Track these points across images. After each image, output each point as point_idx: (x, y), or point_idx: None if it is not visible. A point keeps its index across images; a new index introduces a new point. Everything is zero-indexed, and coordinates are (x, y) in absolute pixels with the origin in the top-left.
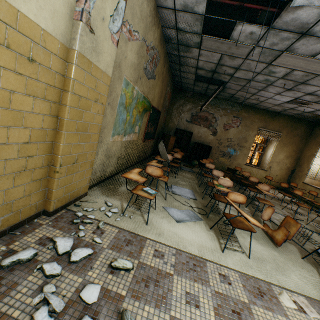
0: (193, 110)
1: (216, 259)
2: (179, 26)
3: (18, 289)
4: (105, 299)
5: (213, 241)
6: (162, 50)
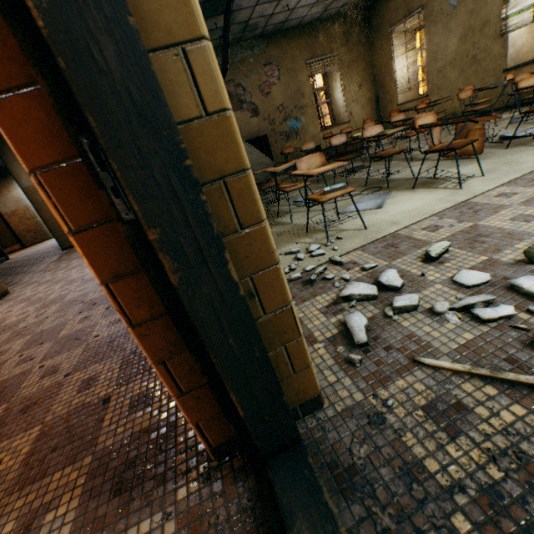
0: None
1: (469, 195)
2: None
3: (420, 334)
4: (485, 272)
5: (437, 192)
6: None
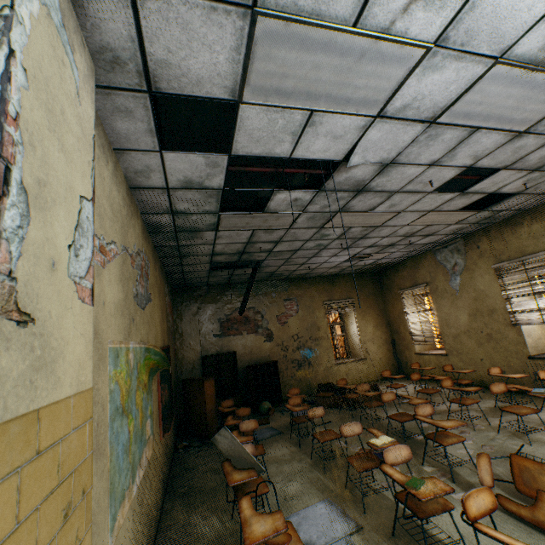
0: (219, 313)
1: None
2: (178, 208)
3: None
4: None
5: None
6: (148, 247)
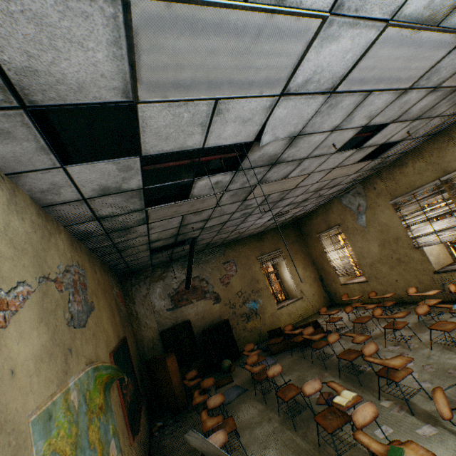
0: (168, 289)
1: None
2: (102, 214)
3: None
4: None
5: None
6: (81, 255)
